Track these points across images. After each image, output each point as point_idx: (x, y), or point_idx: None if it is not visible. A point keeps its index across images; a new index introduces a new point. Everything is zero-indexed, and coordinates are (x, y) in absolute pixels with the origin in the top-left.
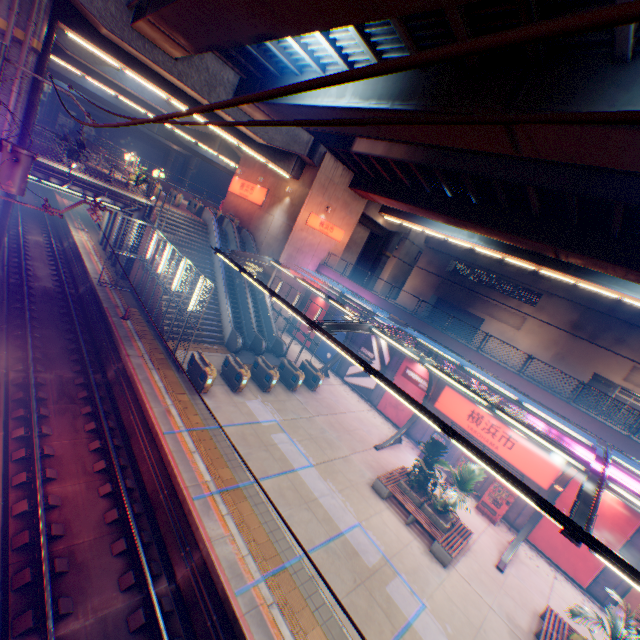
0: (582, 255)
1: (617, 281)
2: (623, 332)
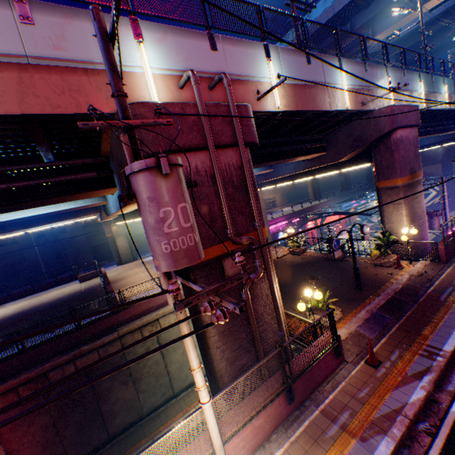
0: None
1: None
2: None
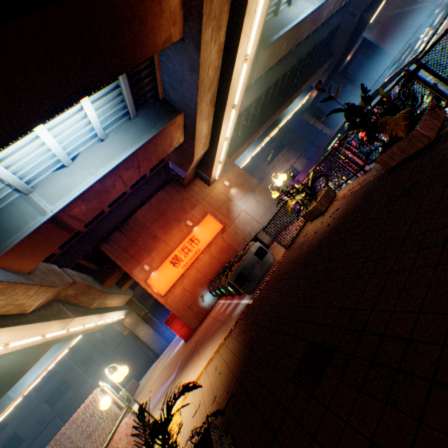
0: (299, 89)
1: (284, 114)
2: (259, 169)
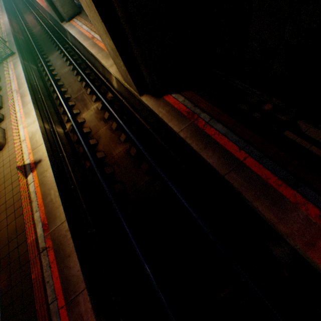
0: None
1: None
2: None
